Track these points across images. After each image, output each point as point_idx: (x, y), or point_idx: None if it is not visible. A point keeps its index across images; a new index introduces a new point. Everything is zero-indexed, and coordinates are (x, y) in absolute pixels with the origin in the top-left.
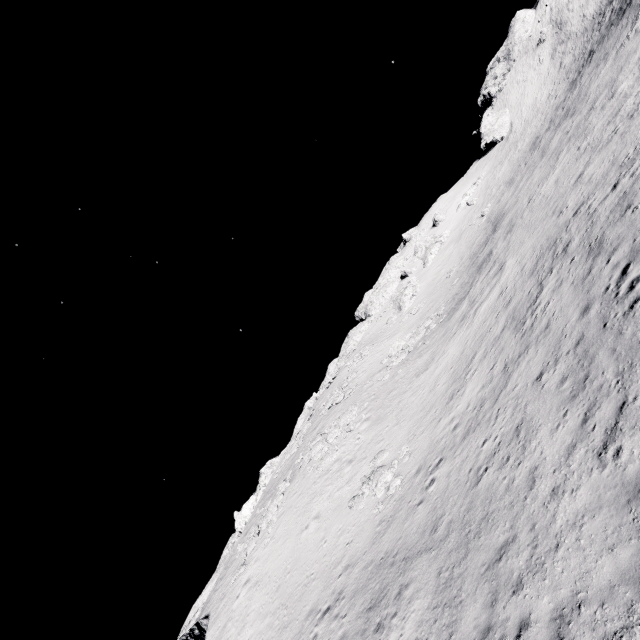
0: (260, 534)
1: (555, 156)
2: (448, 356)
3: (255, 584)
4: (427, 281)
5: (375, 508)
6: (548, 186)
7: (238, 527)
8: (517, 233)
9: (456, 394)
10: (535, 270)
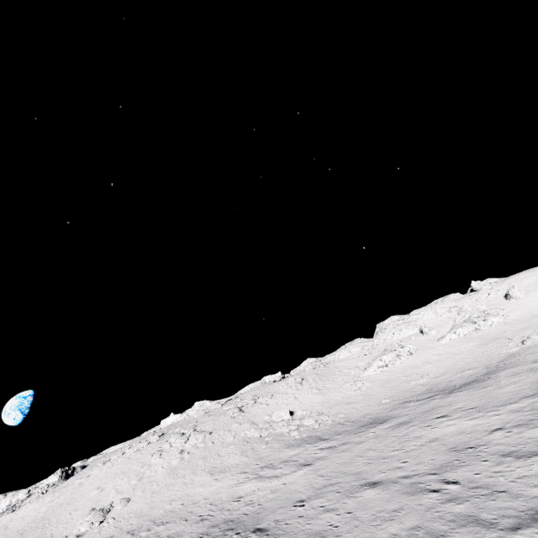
0: (124, 454)
1: (536, 389)
2: (208, 488)
3: (81, 484)
4: (412, 361)
5: (64, 536)
6: (438, 431)
7: (161, 425)
8: (367, 444)
9: (130, 534)
10: (212, 527)
